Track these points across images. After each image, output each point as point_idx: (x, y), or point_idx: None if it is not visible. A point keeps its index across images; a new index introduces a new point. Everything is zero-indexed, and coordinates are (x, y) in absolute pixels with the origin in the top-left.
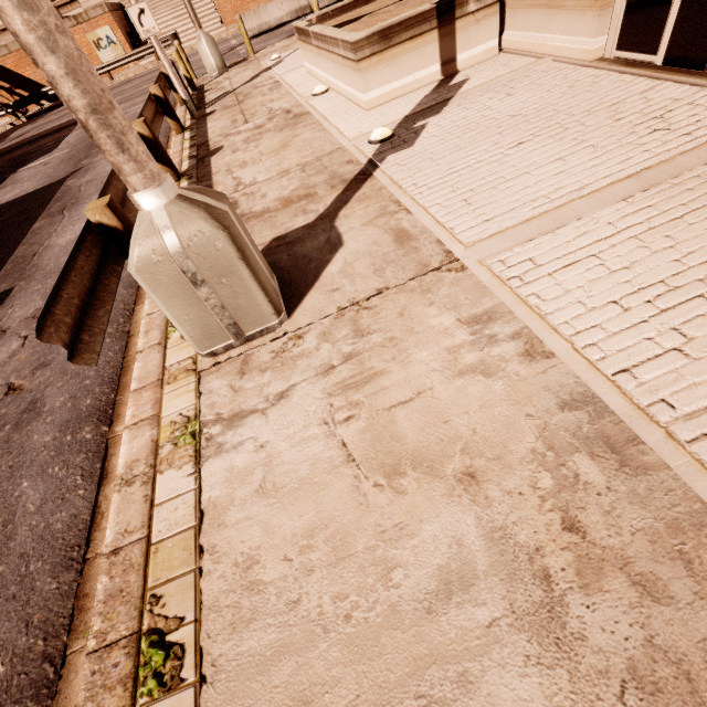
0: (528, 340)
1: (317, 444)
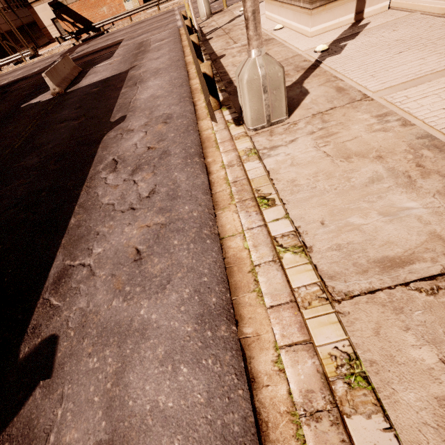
0: (403, 121)
1: (313, 153)
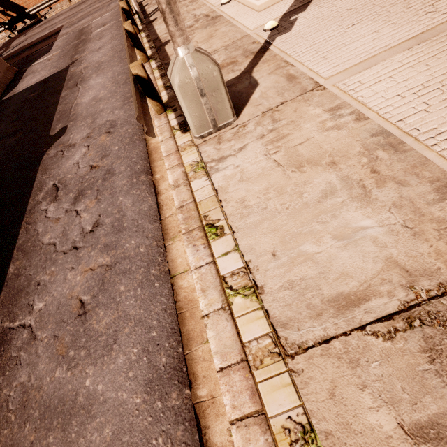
0: (357, 114)
1: (263, 162)
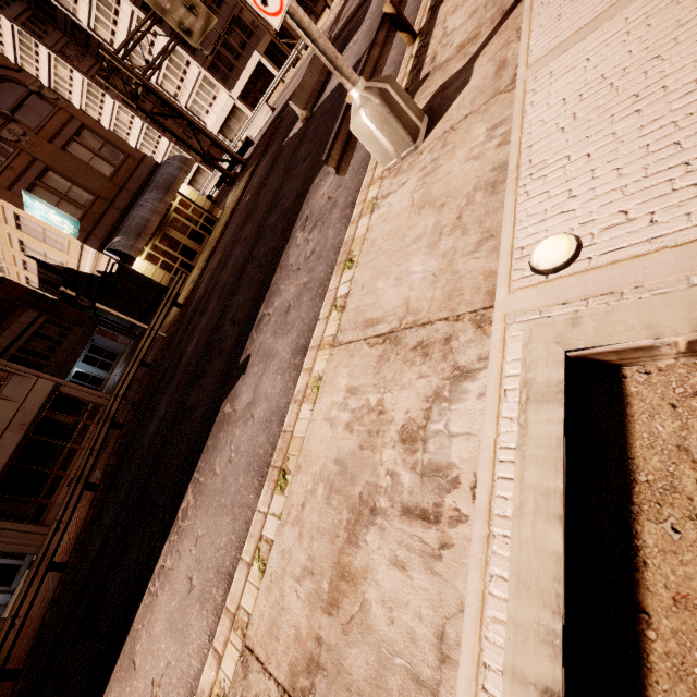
0: (505, 136)
1: (406, 202)
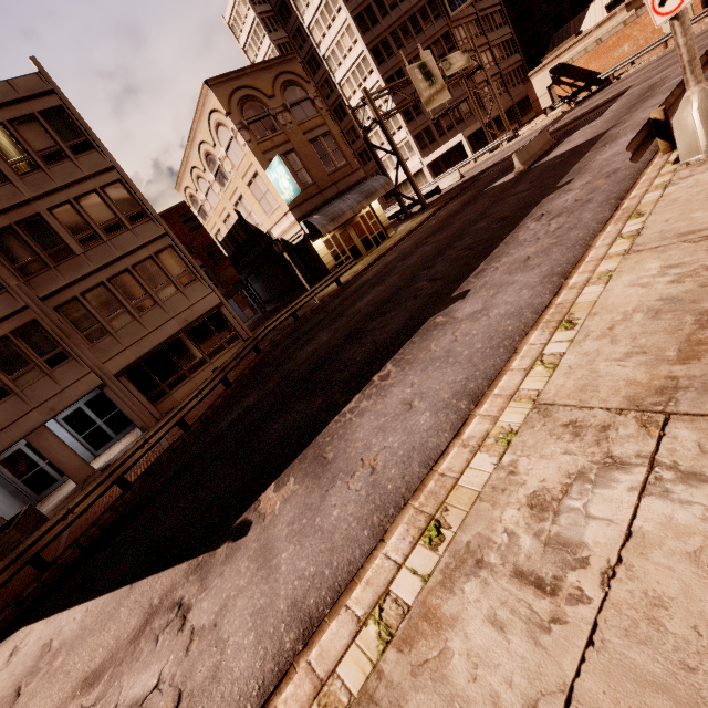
0: None
1: None
